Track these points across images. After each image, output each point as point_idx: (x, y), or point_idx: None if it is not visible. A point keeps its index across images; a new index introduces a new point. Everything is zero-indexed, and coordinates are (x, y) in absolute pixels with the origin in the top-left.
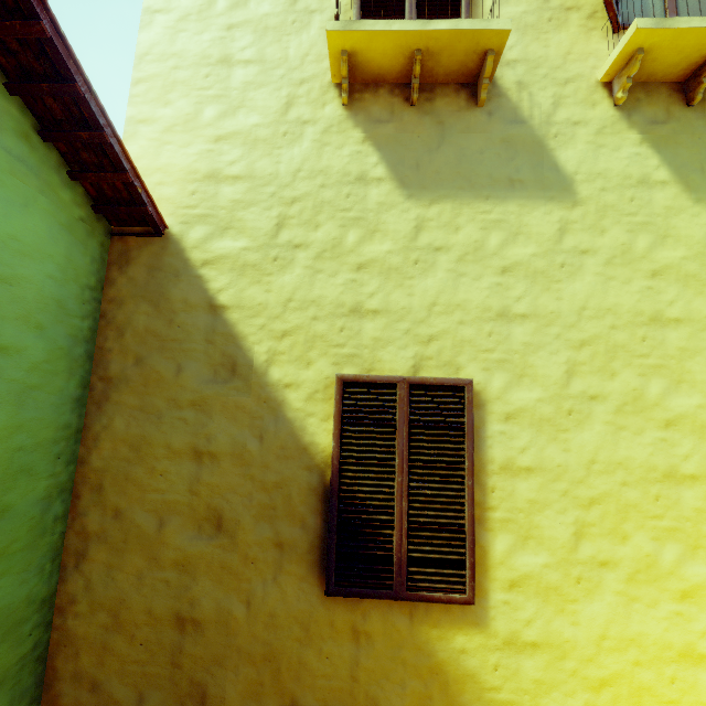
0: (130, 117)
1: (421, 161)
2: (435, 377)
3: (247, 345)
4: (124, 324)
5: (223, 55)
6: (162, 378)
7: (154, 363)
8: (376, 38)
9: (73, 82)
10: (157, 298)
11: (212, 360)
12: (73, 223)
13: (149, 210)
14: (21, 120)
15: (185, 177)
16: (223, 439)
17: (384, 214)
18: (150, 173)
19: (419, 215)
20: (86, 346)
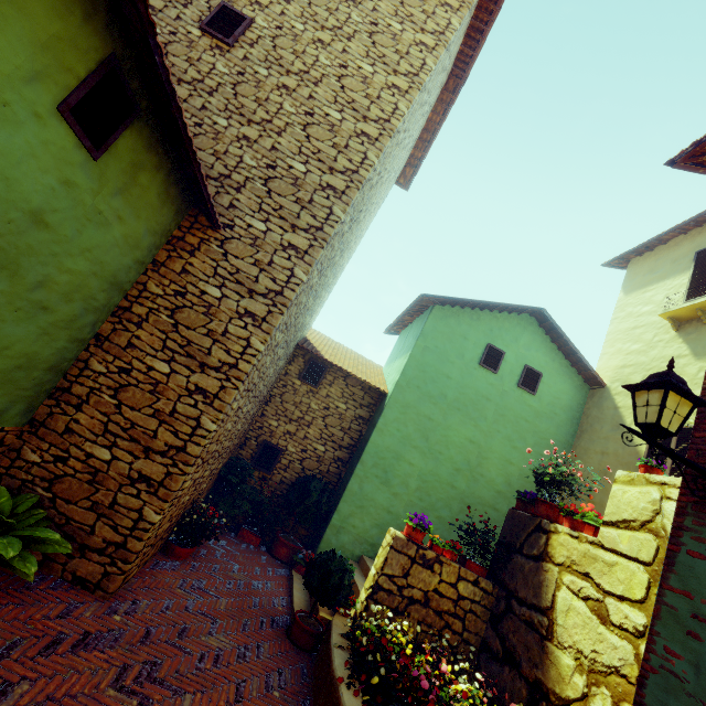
0: (601, 353)
1: (705, 345)
2: (690, 425)
3: (624, 419)
4: (588, 415)
5: (633, 326)
6: (596, 430)
7: (595, 426)
8: (677, 311)
9: (576, 354)
10: (599, 406)
11: (612, 424)
12: (577, 386)
13: (598, 380)
14: (566, 364)
15: (614, 368)
16: (611, 448)
17: (685, 368)
18: (604, 369)
19: (700, 366)
20: (577, 421)
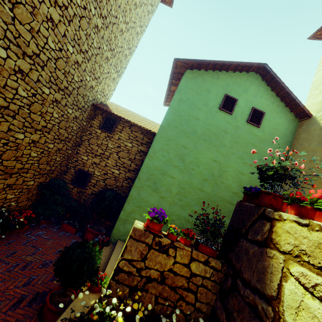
0: (308, 96)
1: None
2: None
3: None
4: (298, 138)
5: None
6: (305, 147)
7: (304, 144)
8: None
9: (290, 95)
10: (307, 131)
11: (318, 140)
12: (290, 120)
13: (307, 112)
14: (282, 105)
15: (319, 103)
16: (318, 157)
17: None
18: (310, 106)
19: None
20: (289, 143)
